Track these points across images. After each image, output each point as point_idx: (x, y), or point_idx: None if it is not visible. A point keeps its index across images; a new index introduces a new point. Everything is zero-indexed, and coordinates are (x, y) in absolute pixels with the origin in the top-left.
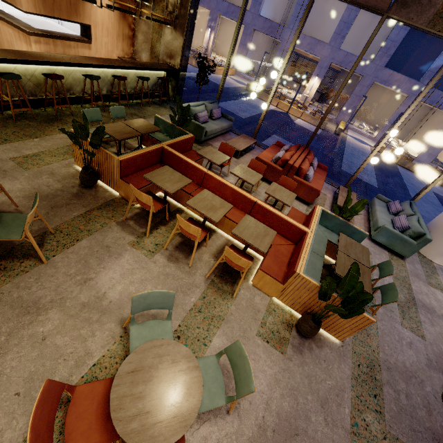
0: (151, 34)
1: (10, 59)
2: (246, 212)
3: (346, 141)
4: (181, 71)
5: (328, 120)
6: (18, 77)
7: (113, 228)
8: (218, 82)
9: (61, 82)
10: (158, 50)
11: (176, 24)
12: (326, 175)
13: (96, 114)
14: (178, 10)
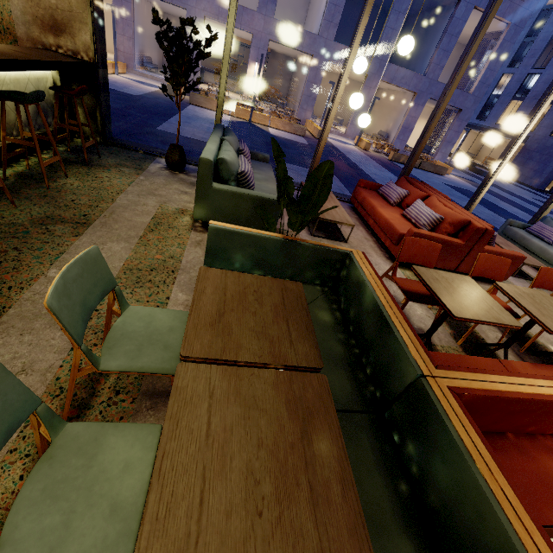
0: None
1: None
2: None
3: (335, 146)
4: (98, 66)
5: (297, 122)
6: None
7: None
8: (117, 87)
9: None
10: (5, 11)
11: None
12: None
13: None
14: None
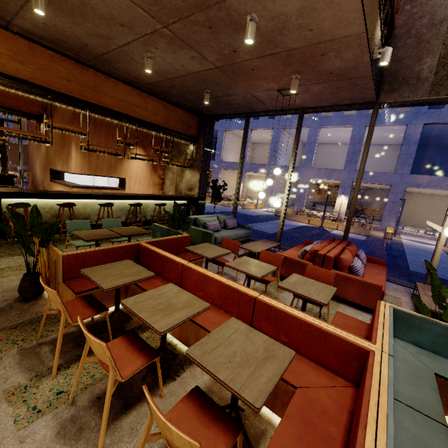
0: (175, 178)
1: (26, 192)
2: (245, 321)
3: (402, 243)
4: (199, 198)
5: (371, 228)
6: (27, 204)
7: (5, 360)
8: (247, 212)
9: (72, 208)
10: (181, 188)
11: (193, 166)
12: (386, 269)
13: (85, 225)
14: (195, 157)
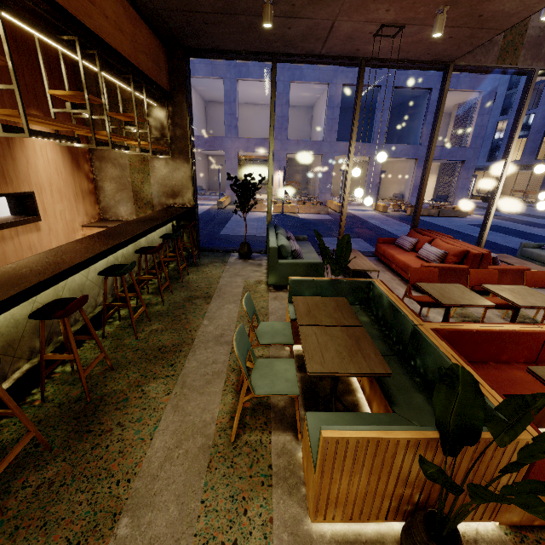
0: (128, 176)
1: None
2: None
3: (356, 215)
4: (195, 208)
5: (319, 204)
6: None
7: None
8: None
9: (80, 310)
10: (149, 194)
11: (171, 151)
12: None
13: (242, 340)
14: (171, 132)
